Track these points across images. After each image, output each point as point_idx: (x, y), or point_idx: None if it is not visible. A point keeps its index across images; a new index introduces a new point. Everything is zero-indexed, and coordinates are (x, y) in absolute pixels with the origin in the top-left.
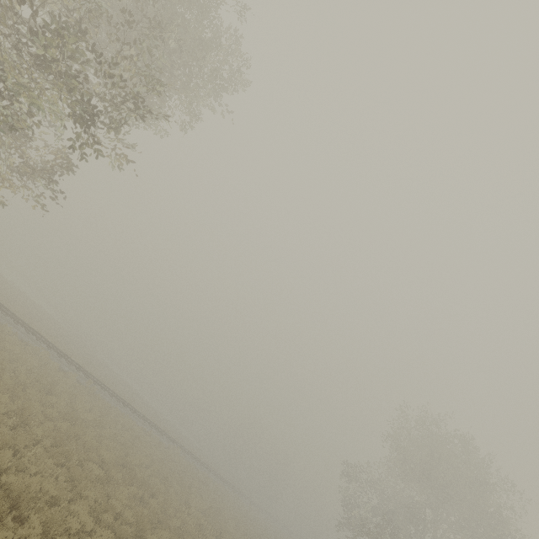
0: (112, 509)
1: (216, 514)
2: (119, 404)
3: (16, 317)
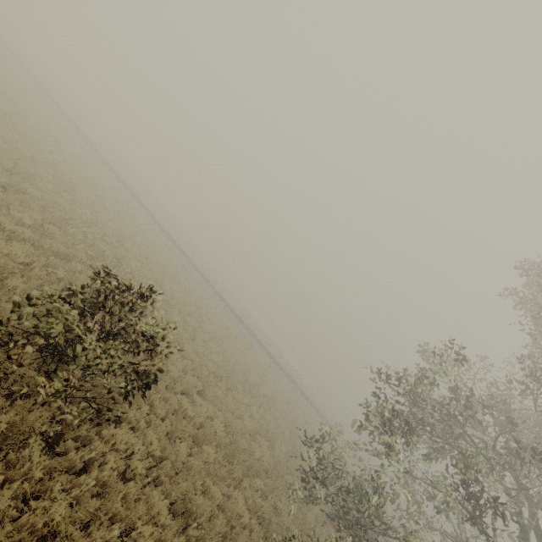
0: None
1: (201, 323)
2: (173, 247)
3: (104, 160)
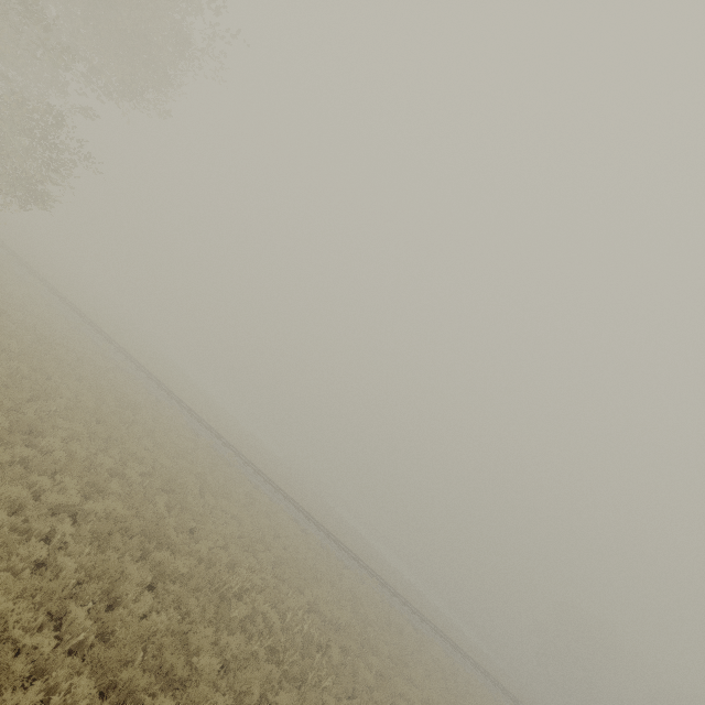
0: (25, 425)
1: (378, 651)
2: (275, 494)
3: (168, 390)
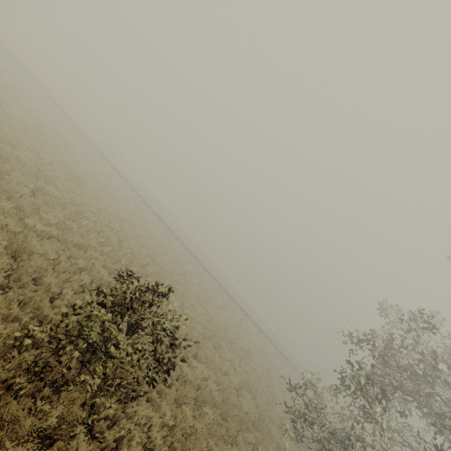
0: None
1: (187, 288)
2: (158, 222)
3: (101, 153)
